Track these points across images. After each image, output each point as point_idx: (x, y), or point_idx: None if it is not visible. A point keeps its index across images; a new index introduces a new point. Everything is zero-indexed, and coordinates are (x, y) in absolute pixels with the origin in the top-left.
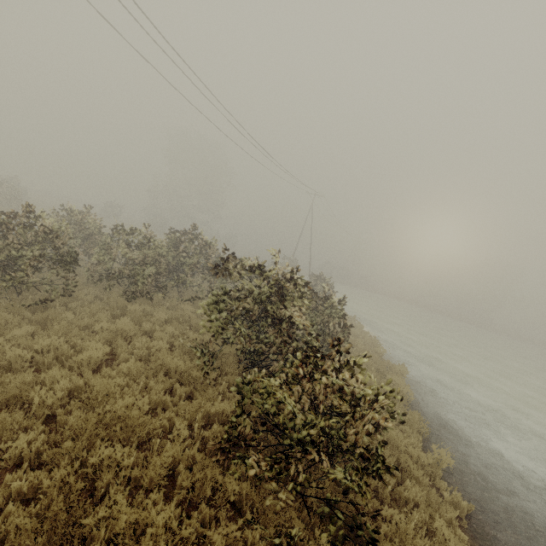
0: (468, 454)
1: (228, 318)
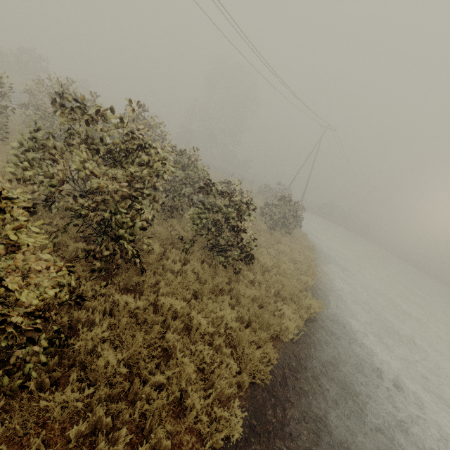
0: (319, 432)
1: (36, 160)
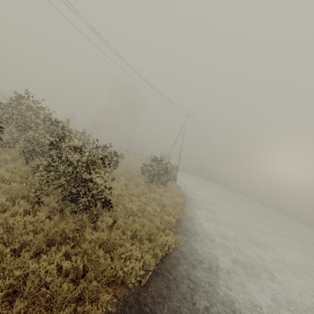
0: None
1: None
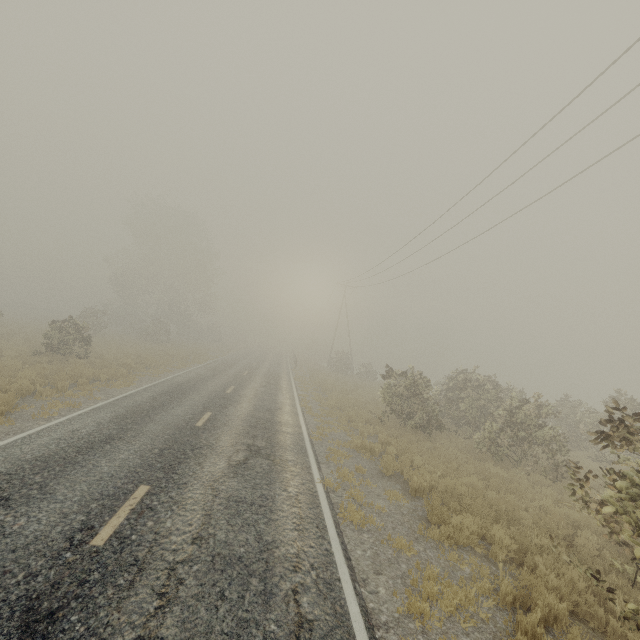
0: None
1: None
